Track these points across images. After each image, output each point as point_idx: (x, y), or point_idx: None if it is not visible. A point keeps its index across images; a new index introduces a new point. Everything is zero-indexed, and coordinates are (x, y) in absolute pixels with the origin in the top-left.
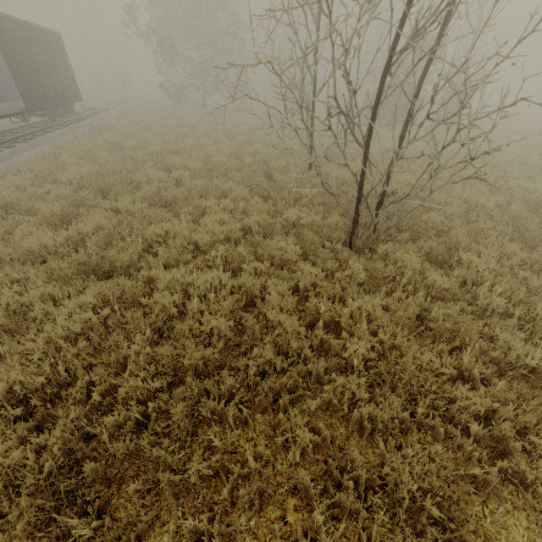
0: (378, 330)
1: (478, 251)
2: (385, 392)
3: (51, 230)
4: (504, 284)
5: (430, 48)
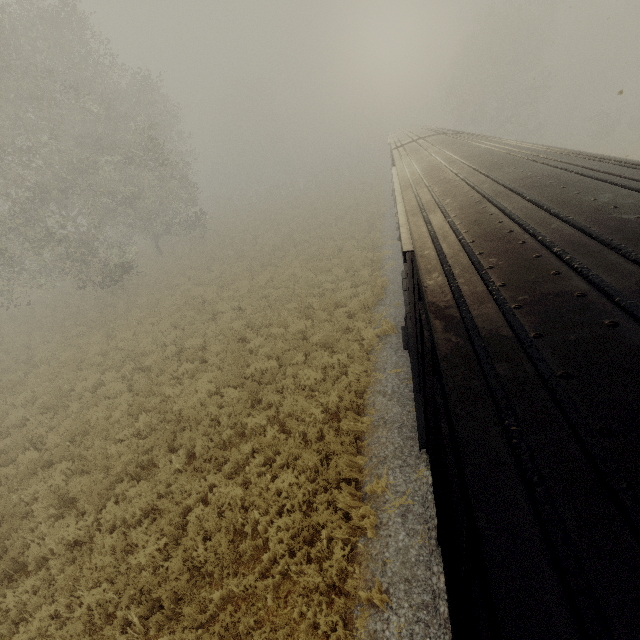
0: None
1: None
2: None
3: None
4: None
5: None
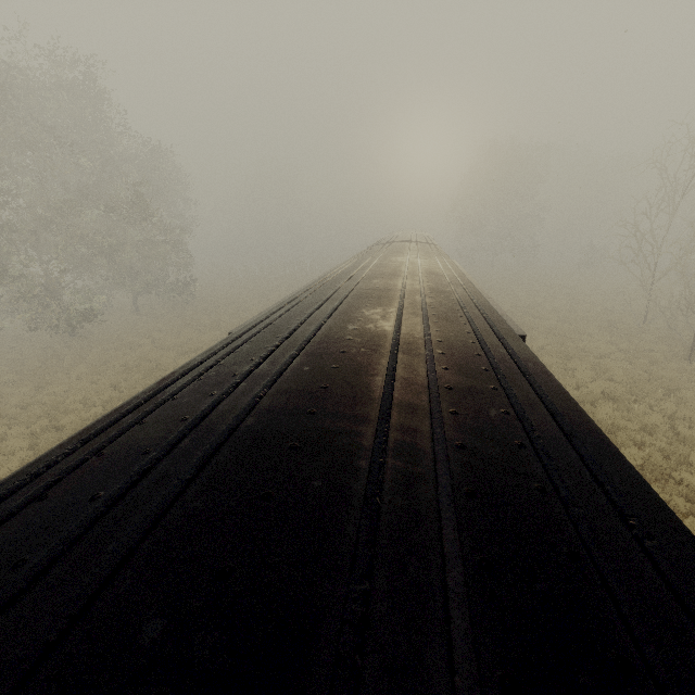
0: None
1: None
2: None
3: None
4: None
5: None
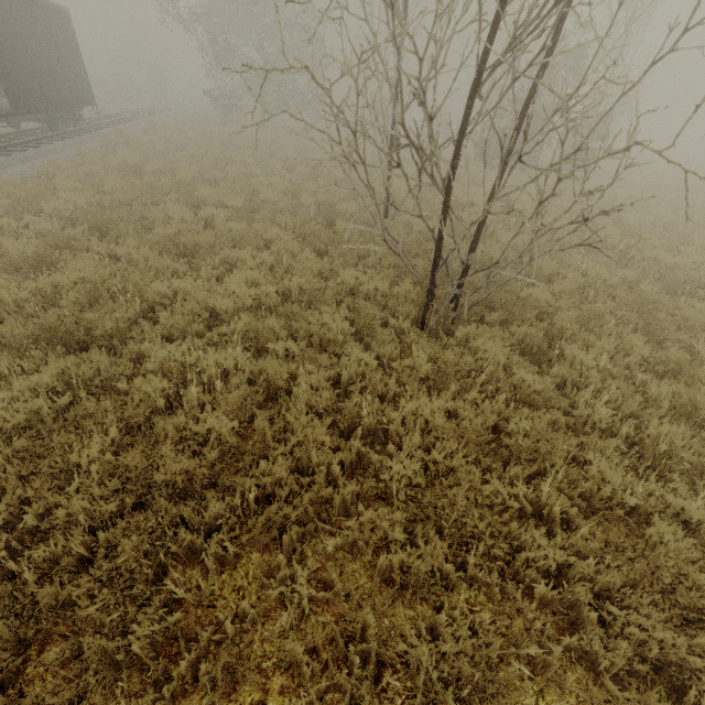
0: (431, 446)
1: (589, 343)
2: (429, 532)
3: (18, 279)
4: (616, 388)
5: (530, 64)
